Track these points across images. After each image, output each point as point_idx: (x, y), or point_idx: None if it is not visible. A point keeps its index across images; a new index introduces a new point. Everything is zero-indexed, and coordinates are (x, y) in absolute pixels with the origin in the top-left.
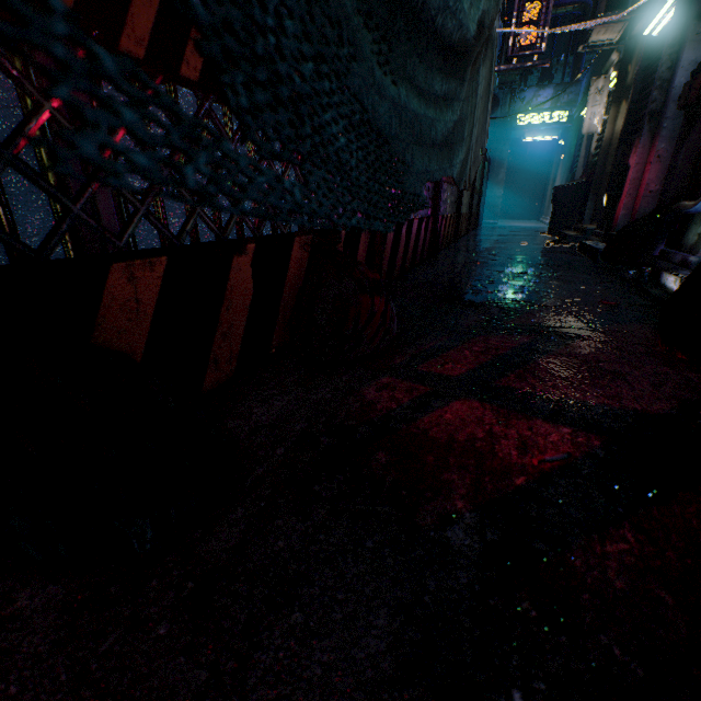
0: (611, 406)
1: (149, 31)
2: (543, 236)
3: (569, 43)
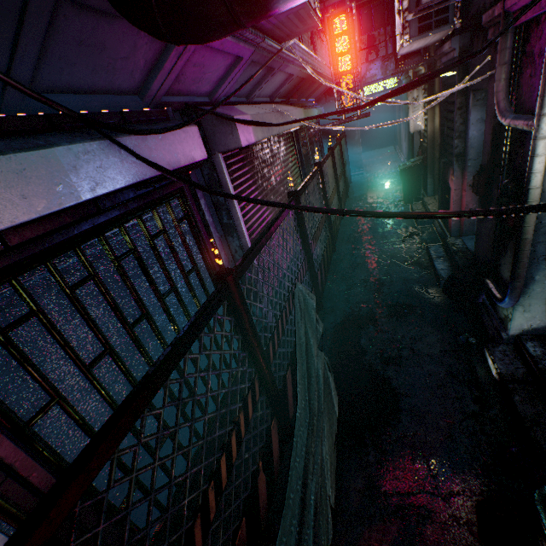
0: None
1: None
2: (400, 205)
3: (384, 16)
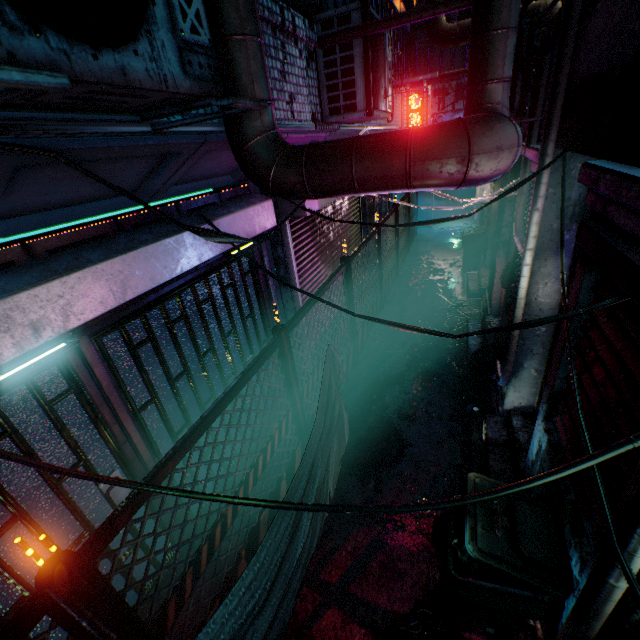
0: (387, 608)
1: (206, 557)
2: (457, 272)
3: None
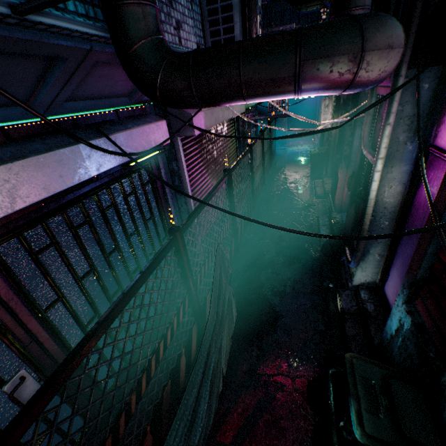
0: None
1: None
2: (307, 180)
3: None
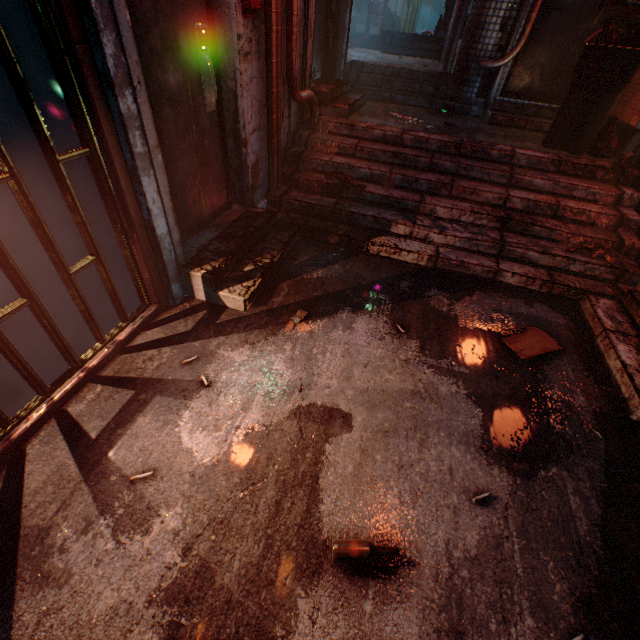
0: None
1: None
2: None
3: None
